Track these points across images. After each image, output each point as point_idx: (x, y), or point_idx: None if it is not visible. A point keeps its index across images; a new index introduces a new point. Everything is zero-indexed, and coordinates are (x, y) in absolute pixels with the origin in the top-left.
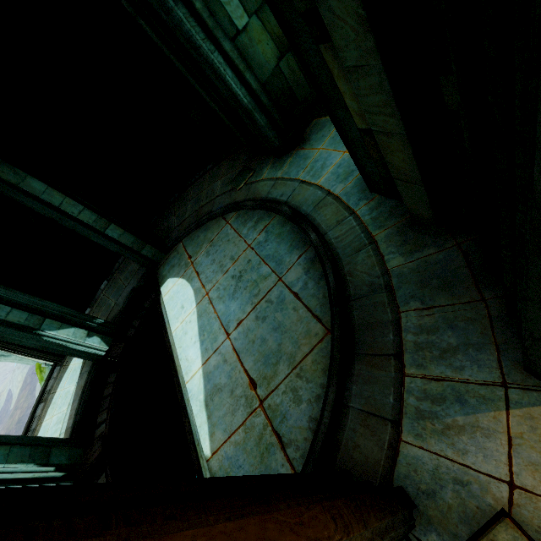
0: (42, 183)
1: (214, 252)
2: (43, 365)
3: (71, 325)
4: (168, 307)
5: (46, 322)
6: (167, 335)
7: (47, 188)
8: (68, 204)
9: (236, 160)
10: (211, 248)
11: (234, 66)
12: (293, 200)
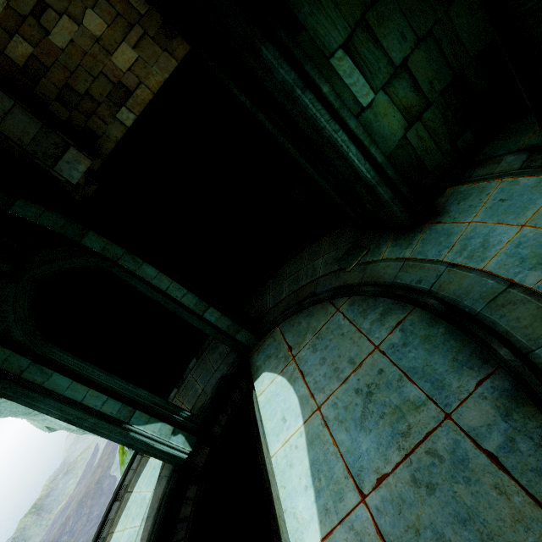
0: (155, 269)
1: (323, 347)
2: (126, 448)
3: (158, 419)
4: (264, 413)
5: (135, 414)
6: (263, 454)
7: (158, 274)
8: (173, 288)
9: (340, 236)
10: (318, 342)
11: (358, 142)
12: (442, 290)
